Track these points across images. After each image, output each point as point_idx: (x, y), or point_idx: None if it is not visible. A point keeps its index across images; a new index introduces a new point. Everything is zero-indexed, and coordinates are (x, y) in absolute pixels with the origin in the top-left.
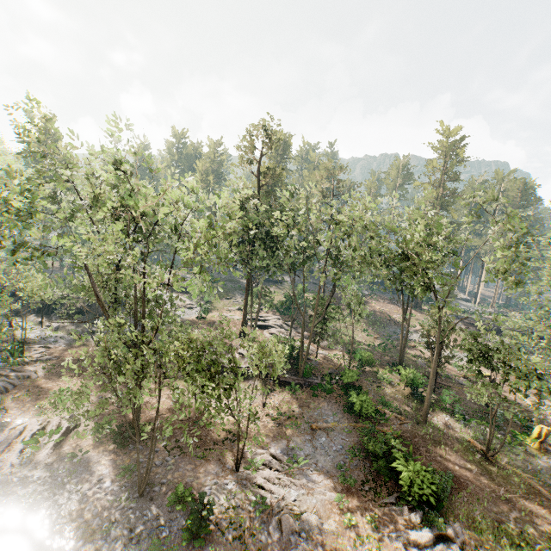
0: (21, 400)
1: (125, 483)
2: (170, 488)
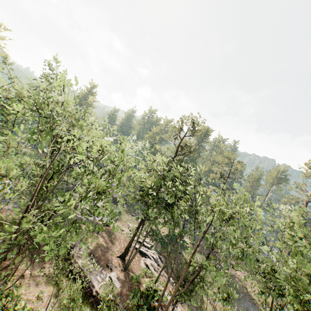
0: None
1: None
2: None
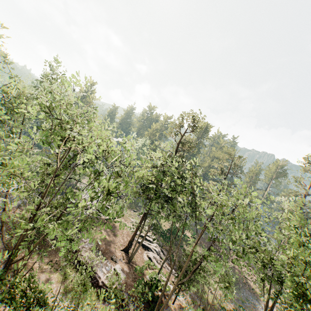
0: None
1: None
2: None
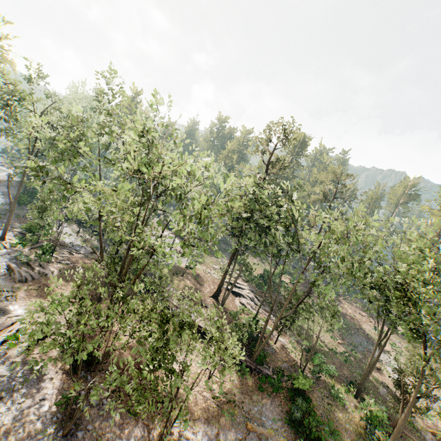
0: (30, 293)
1: (58, 413)
2: (91, 438)
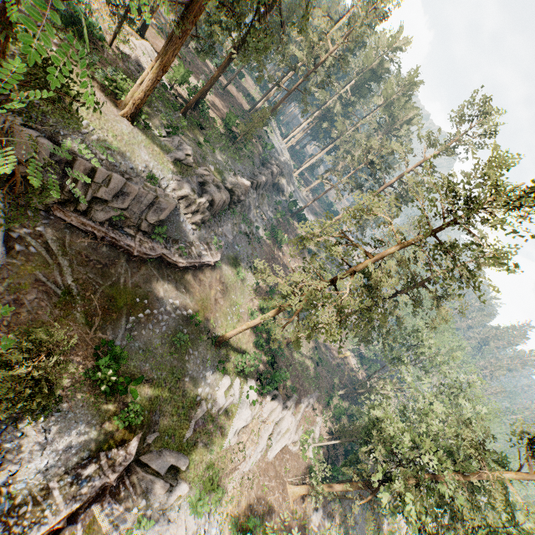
0: None
1: None
2: None
